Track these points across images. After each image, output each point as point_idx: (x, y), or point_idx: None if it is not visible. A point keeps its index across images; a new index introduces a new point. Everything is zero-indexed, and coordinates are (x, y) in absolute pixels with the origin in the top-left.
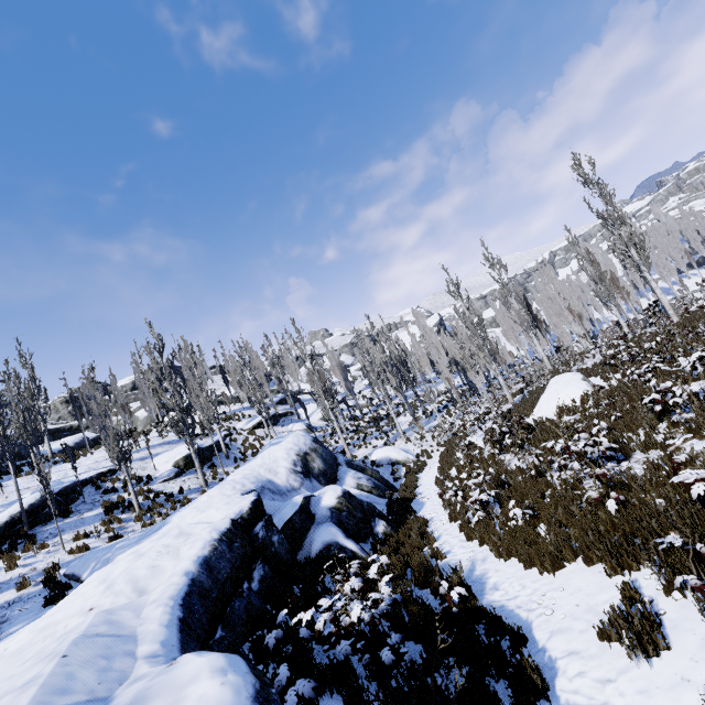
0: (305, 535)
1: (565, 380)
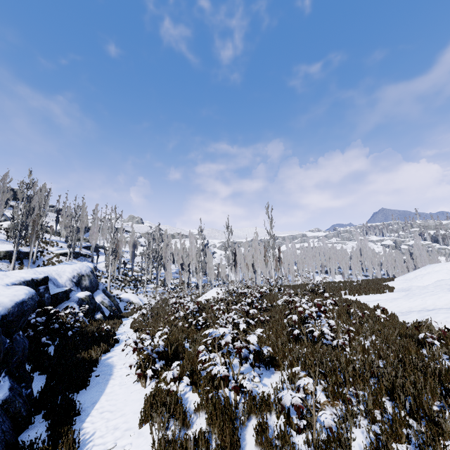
0: (61, 303)
1: (218, 290)
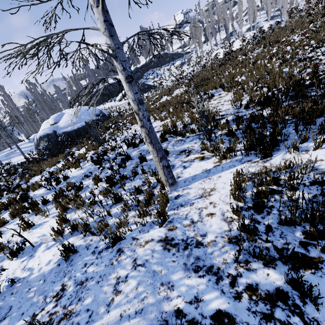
0: None
1: None
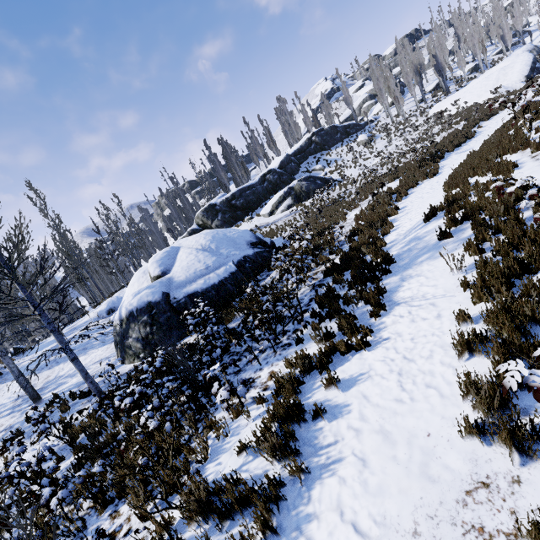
0: None
1: None
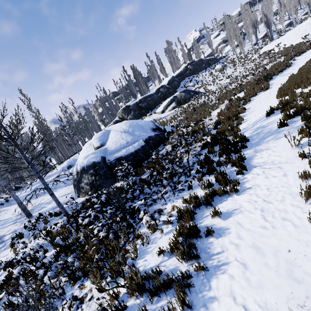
0: None
1: None
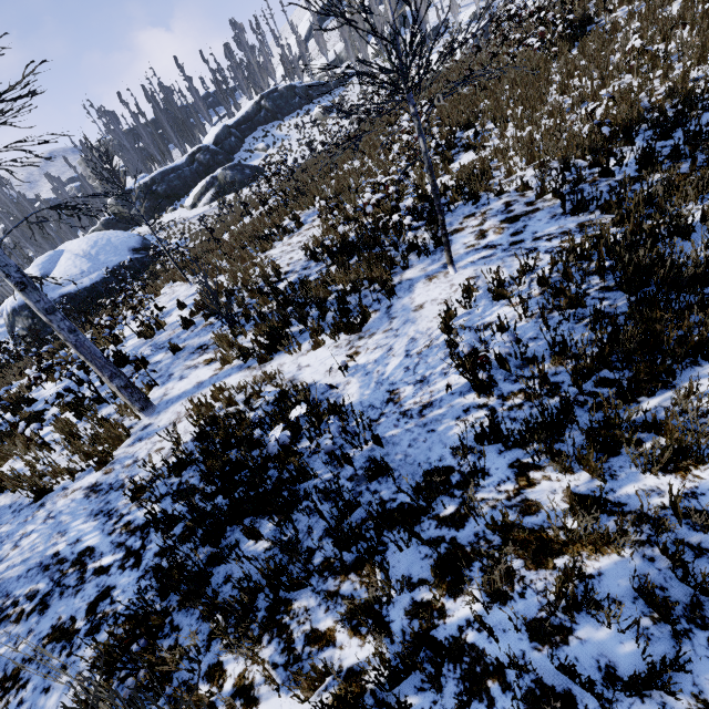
0: None
1: None
